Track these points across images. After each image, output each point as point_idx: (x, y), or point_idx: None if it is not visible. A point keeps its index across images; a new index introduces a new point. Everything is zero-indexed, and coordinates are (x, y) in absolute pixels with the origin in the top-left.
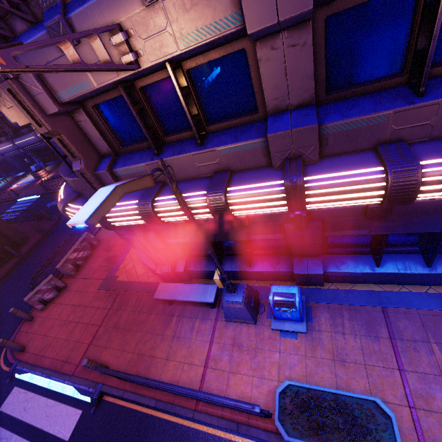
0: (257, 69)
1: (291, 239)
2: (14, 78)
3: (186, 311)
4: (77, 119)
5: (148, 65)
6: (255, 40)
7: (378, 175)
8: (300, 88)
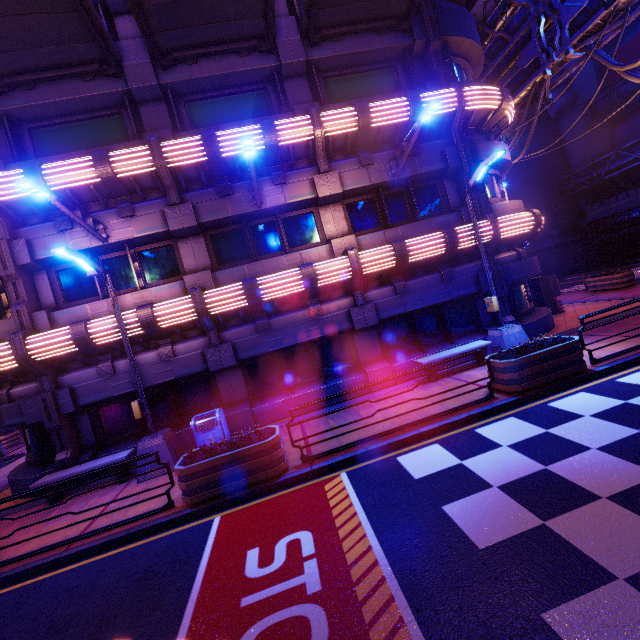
0: (179, 253)
1: (212, 364)
2: (8, 241)
3: (79, 500)
4: (37, 278)
5: (114, 241)
6: (177, 239)
7: (239, 283)
8: (203, 261)
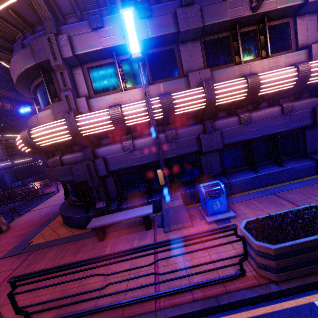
0: (179, 56)
1: (205, 147)
2: (55, 35)
3: (121, 239)
4: (74, 72)
5: None
6: (179, 42)
7: (242, 78)
8: (198, 63)
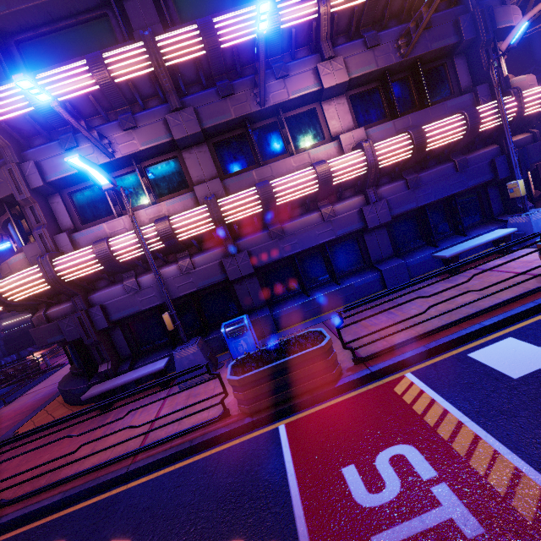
0: (185, 164)
1: (231, 274)
2: (18, 164)
3: (128, 407)
4: (51, 201)
5: (120, 156)
6: (181, 149)
7: (253, 188)
8: (209, 170)
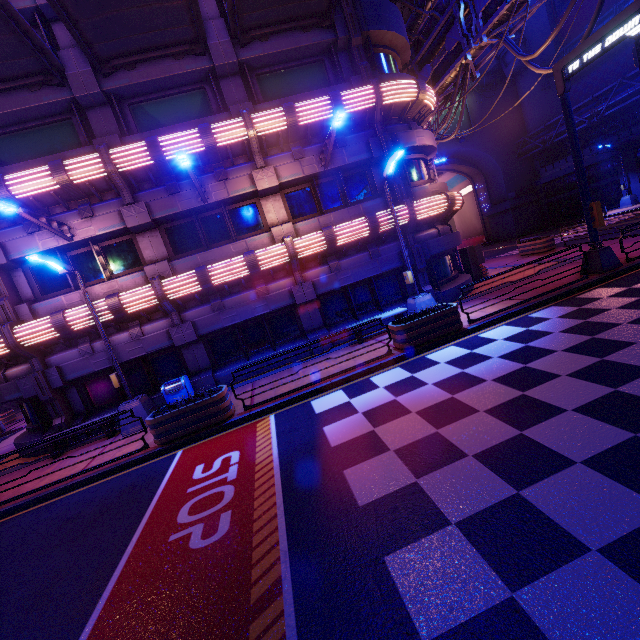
0: (139, 246)
1: (177, 340)
2: None
3: (77, 452)
4: (14, 275)
5: (78, 240)
6: (135, 234)
7: (192, 272)
8: (161, 252)
